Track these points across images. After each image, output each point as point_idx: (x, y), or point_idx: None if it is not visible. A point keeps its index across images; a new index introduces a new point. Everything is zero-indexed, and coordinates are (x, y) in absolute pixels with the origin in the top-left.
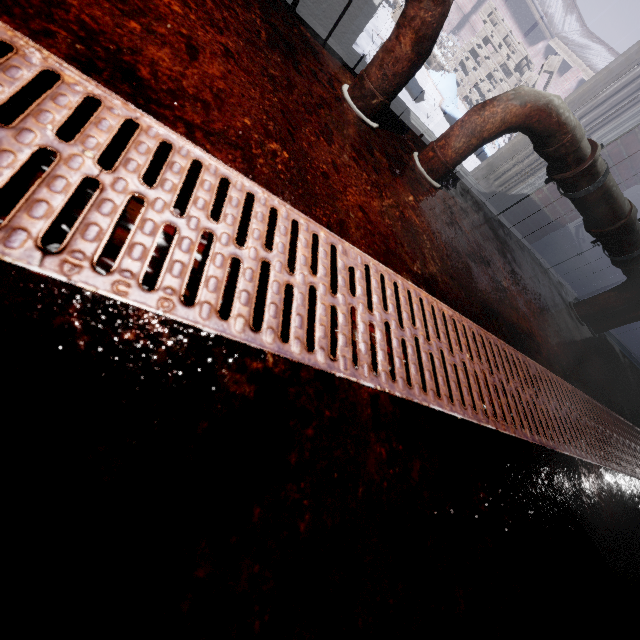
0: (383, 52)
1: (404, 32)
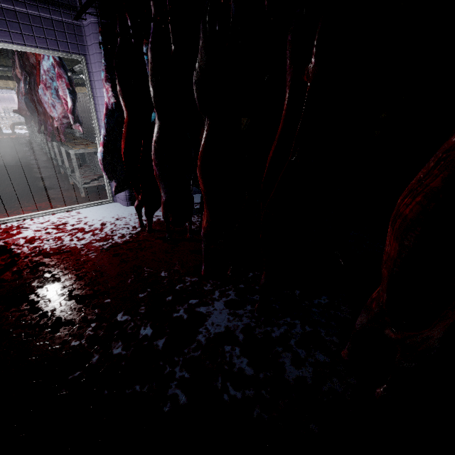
0: None
1: None
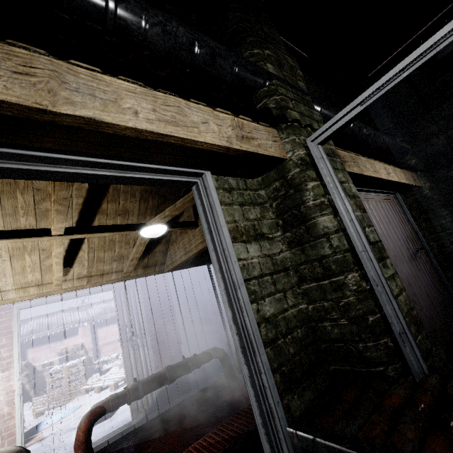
0: None
1: None
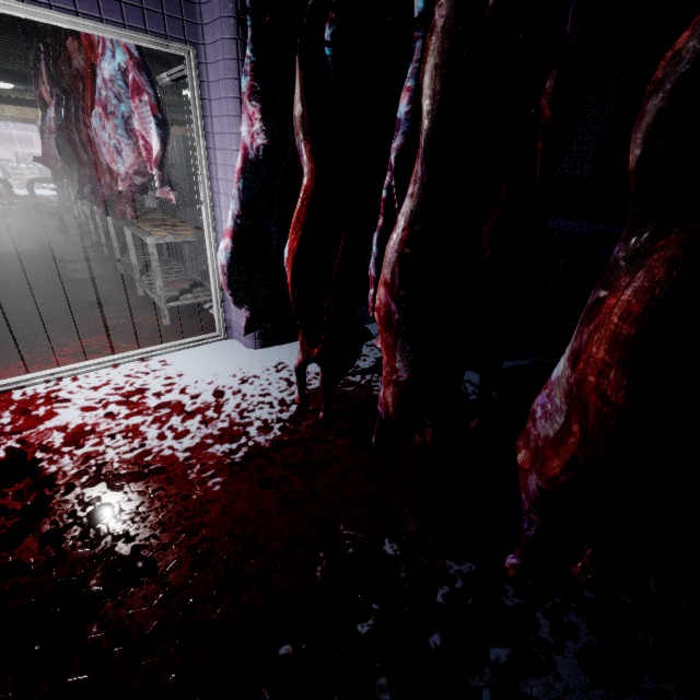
0: (7, 190)
1: (6, 186)
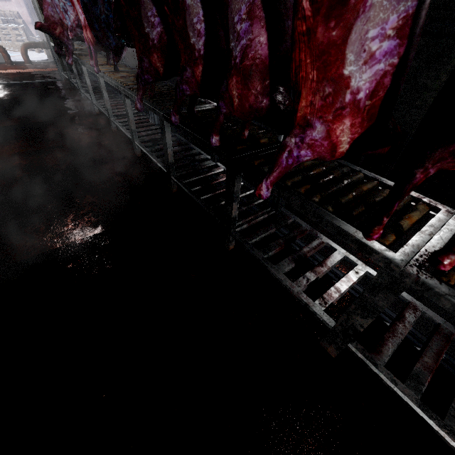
0: (4, 57)
1: (2, 53)
